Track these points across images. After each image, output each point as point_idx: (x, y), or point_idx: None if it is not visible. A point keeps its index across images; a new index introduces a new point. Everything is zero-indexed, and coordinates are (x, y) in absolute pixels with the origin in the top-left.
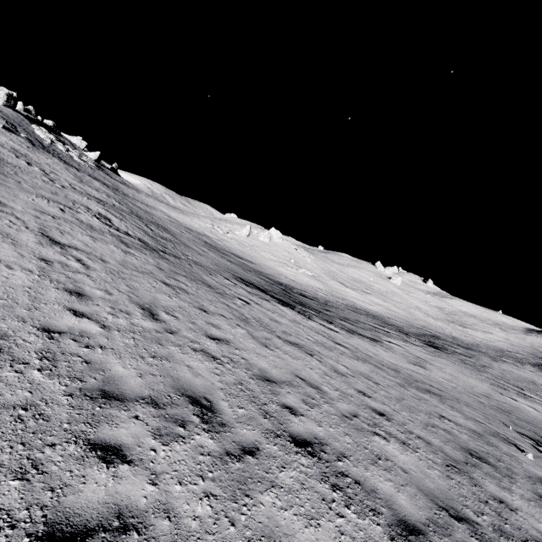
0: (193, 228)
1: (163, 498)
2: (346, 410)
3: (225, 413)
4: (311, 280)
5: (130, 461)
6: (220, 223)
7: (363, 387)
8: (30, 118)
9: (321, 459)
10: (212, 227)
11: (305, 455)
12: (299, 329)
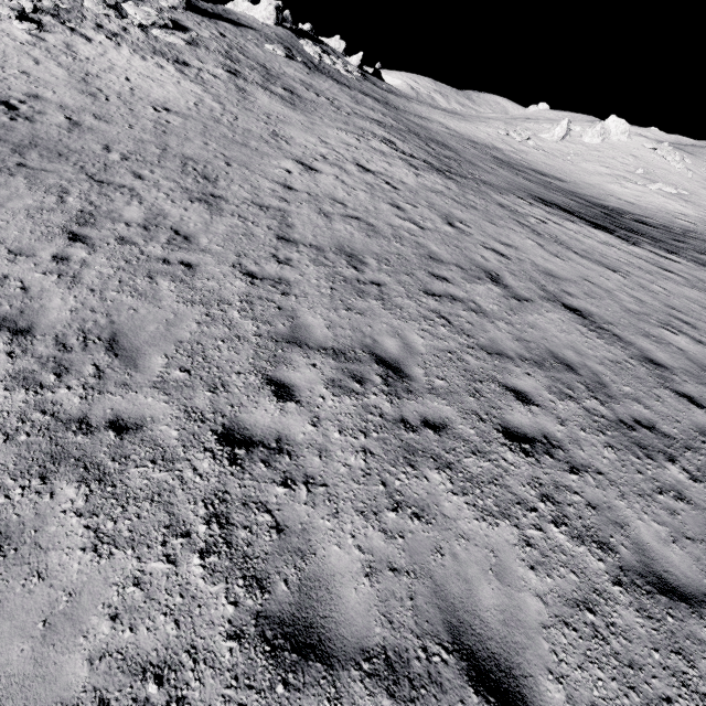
0: (478, 139)
1: (471, 298)
2: (636, 309)
3: (509, 282)
4: (669, 202)
5: (452, 284)
6: (518, 124)
7: (677, 305)
8: (294, 30)
9: (586, 319)
10: (505, 133)
11: (572, 313)
12: (608, 251)
